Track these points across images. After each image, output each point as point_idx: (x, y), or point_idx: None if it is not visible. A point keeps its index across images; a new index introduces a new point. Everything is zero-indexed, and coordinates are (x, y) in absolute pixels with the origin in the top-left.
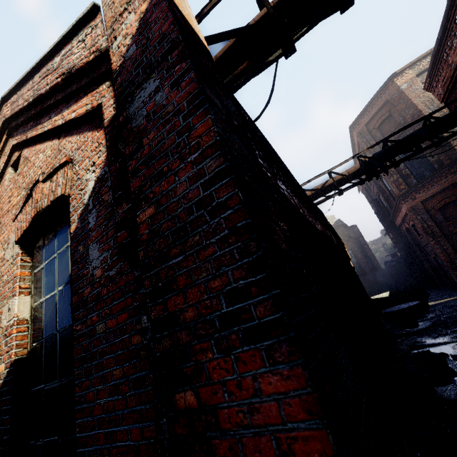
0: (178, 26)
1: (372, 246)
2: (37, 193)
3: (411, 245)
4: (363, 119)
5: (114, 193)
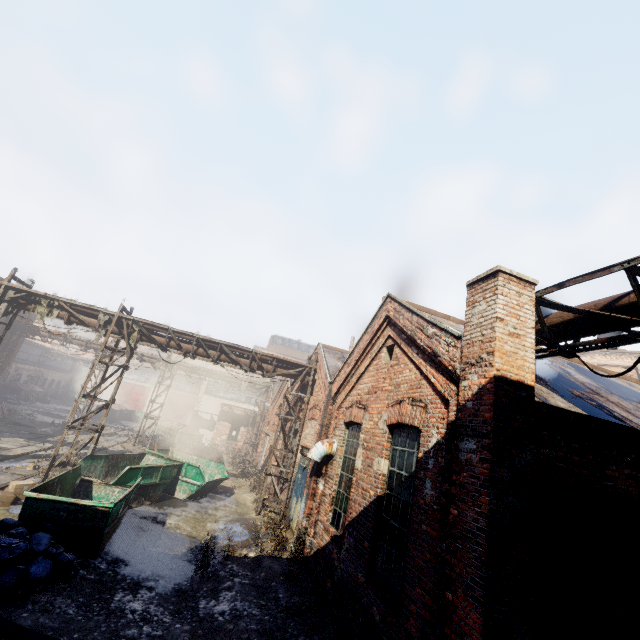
0: (495, 420)
1: None
2: (403, 408)
3: None
4: None
5: (444, 472)
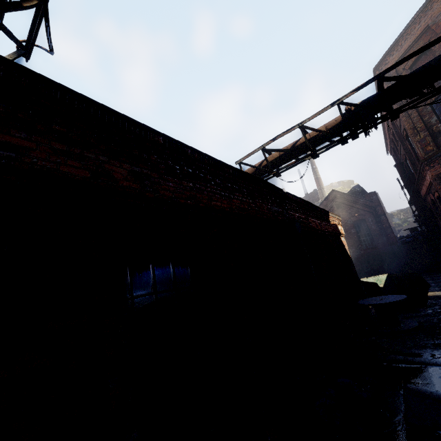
0: None
1: (400, 216)
2: None
3: (436, 221)
4: (391, 57)
5: None
